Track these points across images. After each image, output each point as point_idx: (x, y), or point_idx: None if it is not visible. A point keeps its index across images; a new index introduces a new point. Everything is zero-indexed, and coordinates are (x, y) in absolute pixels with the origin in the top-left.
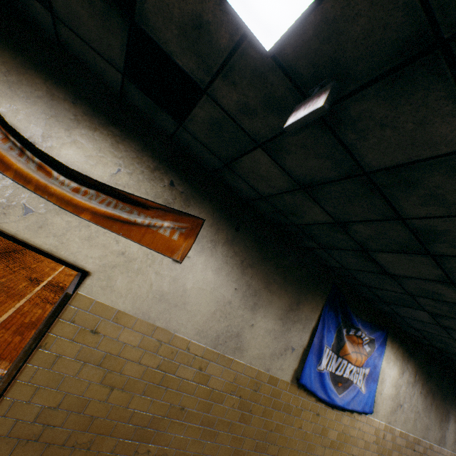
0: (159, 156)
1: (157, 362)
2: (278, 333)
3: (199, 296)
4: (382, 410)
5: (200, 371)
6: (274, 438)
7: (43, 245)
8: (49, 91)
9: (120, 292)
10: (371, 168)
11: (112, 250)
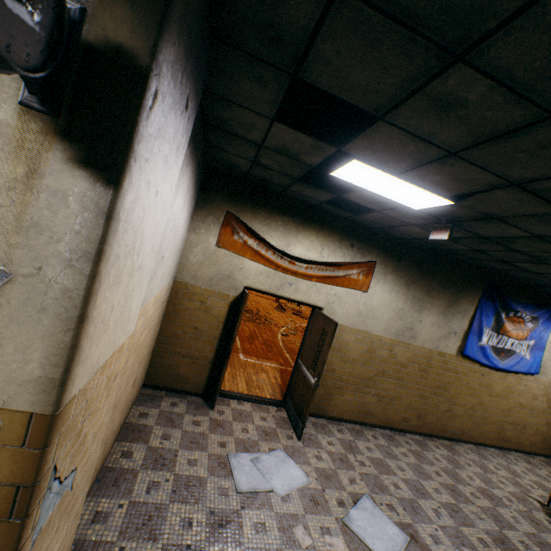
0: (341, 231)
1: (364, 348)
2: (441, 323)
3: (381, 309)
4: (550, 372)
5: (390, 352)
6: (447, 389)
7: (300, 299)
8: (282, 220)
9: (338, 315)
10: (485, 236)
11: (329, 294)
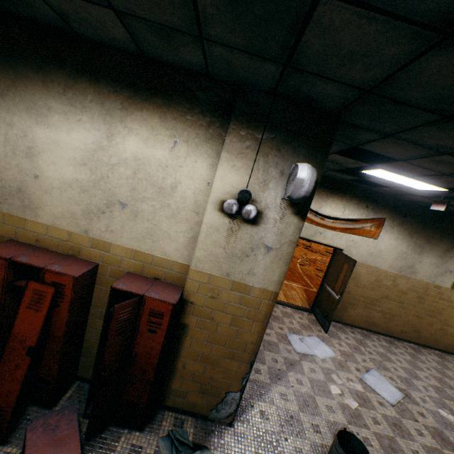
0: (359, 197)
1: (373, 278)
2: (438, 264)
3: (387, 251)
4: None
5: (393, 282)
6: (441, 313)
7: (327, 243)
8: (317, 191)
9: (354, 255)
10: None
11: (348, 240)
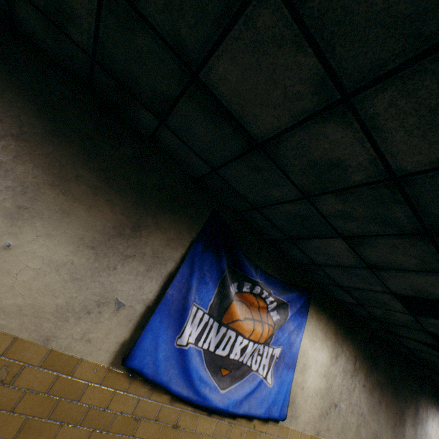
0: None
1: None
2: (84, 271)
3: None
4: (305, 413)
5: None
6: None
7: None
8: None
9: None
10: None
11: None
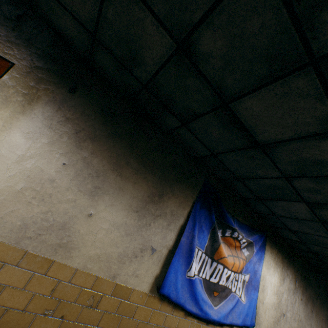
0: None
1: None
2: (132, 228)
3: None
4: (265, 321)
5: None
6: None
7: None
8: None
9: None
10: None
11: None
